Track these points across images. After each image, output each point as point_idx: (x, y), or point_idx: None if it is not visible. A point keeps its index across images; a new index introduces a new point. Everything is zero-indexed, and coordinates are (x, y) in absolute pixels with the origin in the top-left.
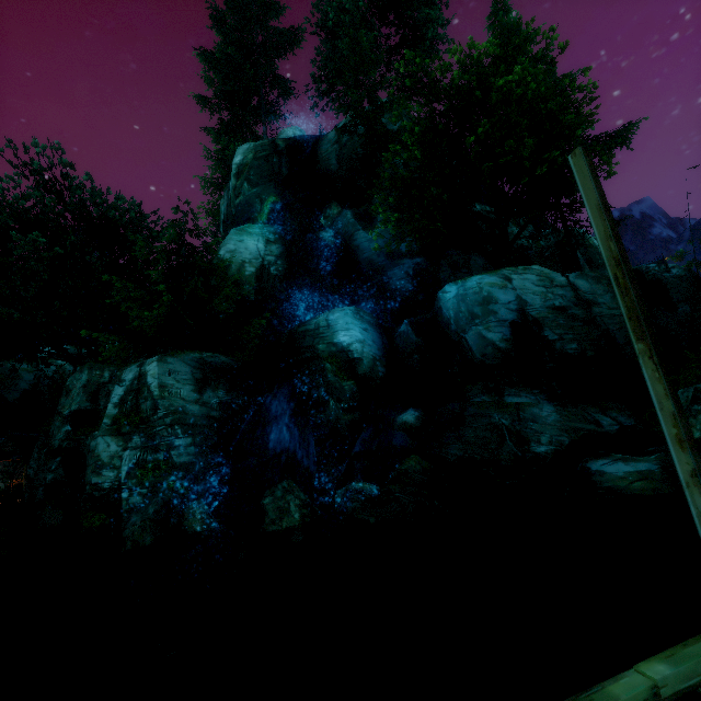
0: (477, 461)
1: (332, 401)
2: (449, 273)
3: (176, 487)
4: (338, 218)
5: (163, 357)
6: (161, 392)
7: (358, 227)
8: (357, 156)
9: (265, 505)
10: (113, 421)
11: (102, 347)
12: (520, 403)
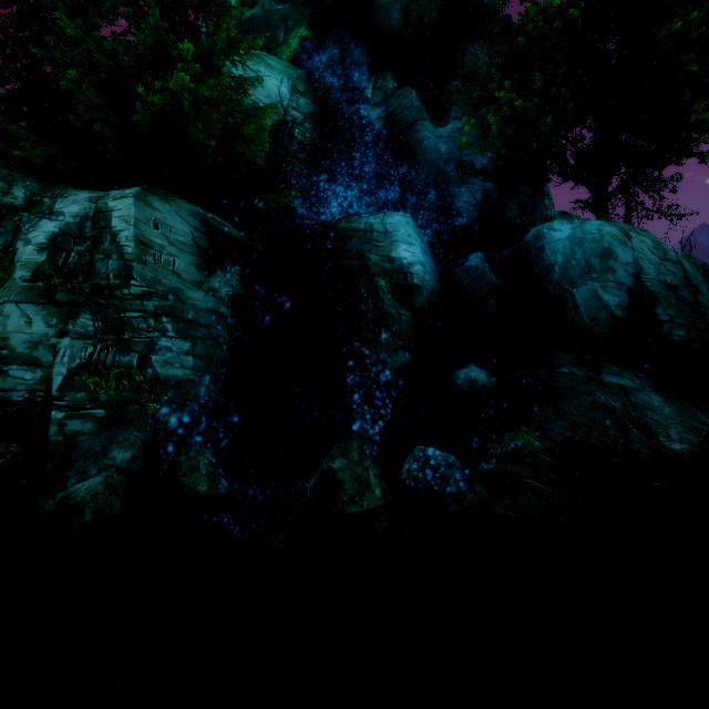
0: (598, 448)
1: (384, 333)
2: (517, 214)
3: (159, 417)
4: (397, 95)
5: (145, 192)
6: (139, 251)
7: (425, 115)
8: (430, 21)
9: (336, 471)
10: (35, 278)
11: (5, 144)
12: (623, 385)
